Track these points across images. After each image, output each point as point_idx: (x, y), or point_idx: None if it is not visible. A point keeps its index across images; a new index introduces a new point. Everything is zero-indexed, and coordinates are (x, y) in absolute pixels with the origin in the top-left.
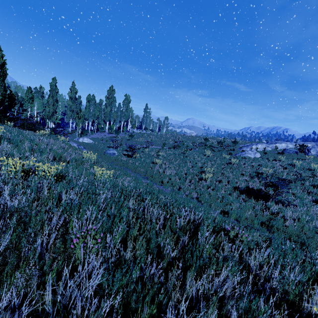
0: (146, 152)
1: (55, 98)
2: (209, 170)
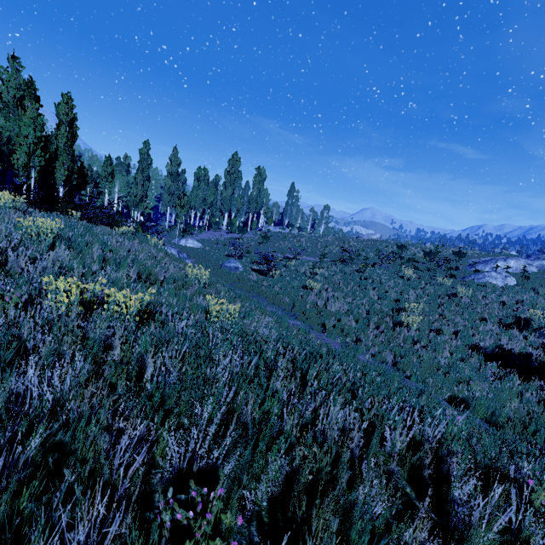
0: (292, 268)
1: (146, 174)
2: (414, 308)
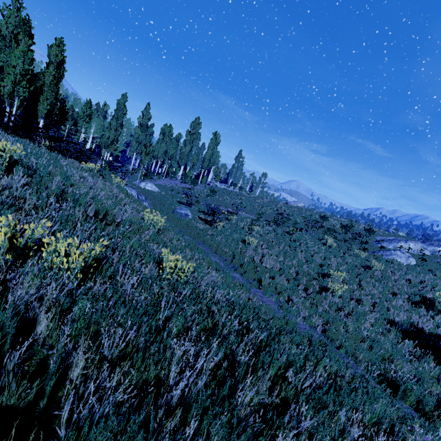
0: (233, 221)
1: (120, 122)
2: (338, 276)
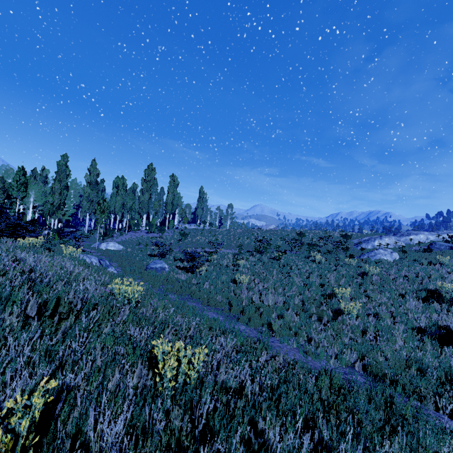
0: (214, 261)
1: (64, 183)
2: (345, 293)
